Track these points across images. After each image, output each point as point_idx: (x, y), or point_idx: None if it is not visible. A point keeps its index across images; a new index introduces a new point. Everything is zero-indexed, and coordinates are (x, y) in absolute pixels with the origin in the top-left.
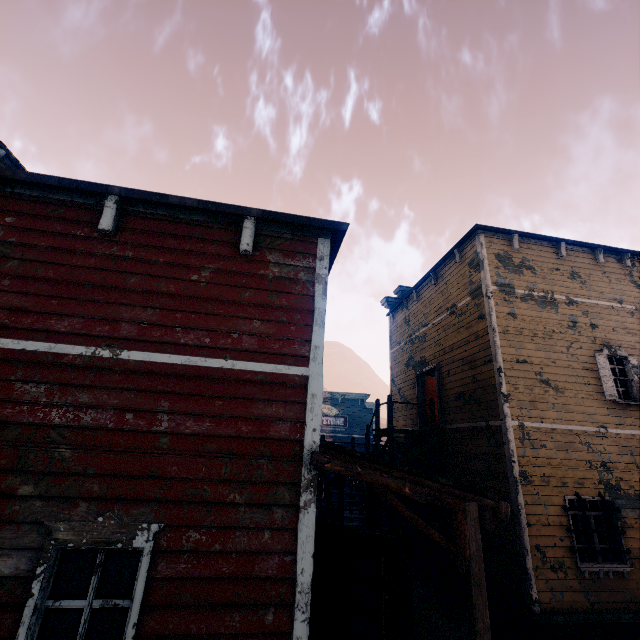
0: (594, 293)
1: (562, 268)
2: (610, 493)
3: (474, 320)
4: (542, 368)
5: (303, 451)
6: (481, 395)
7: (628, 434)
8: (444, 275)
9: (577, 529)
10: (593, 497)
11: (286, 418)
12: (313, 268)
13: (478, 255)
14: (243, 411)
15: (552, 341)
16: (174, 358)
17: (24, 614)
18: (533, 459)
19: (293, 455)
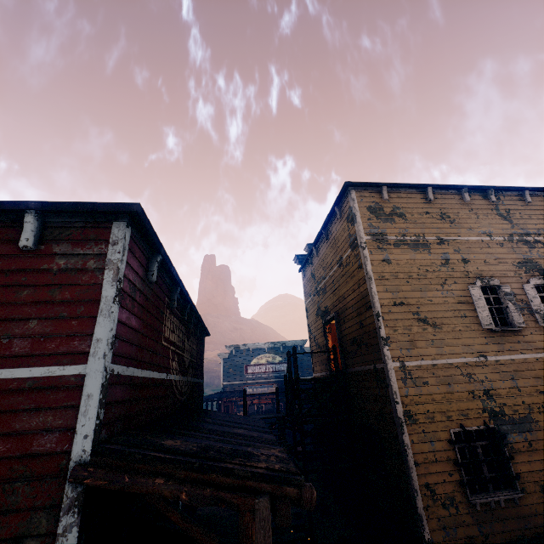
0: (463, 230)
1: (431, 211)
2: (495, 420)
3: (355, 270)
4: (419, 307)
5: (70, 464)
6: (367, 340)
7: (508, 359)
8: (332, 231)
9: (464, 462)
10: (478, 427)
11: (54, 427)
12: (105, 254)
13: (351, 210)
14: (2, 427)
15: (427, 280)
16: None
17: None
18: (416, 397)
19: (59, 470)
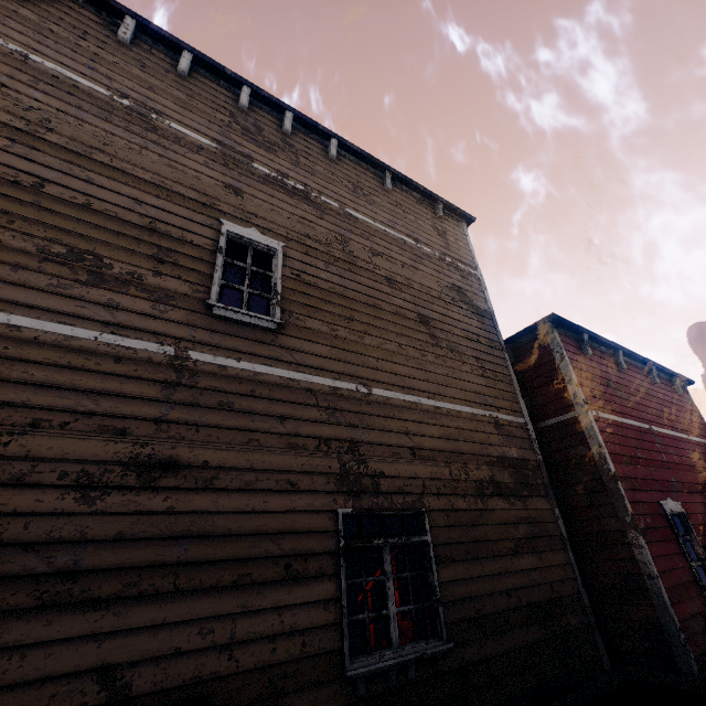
0: None
1: None
2: None
3: None
4: None
5: None
6: None
7: None
8: None
9: None
10: None
11: None
12: (691, 400)
13: None
14: None
15: None
16: (698, 439)
17: None
18: None
19: None
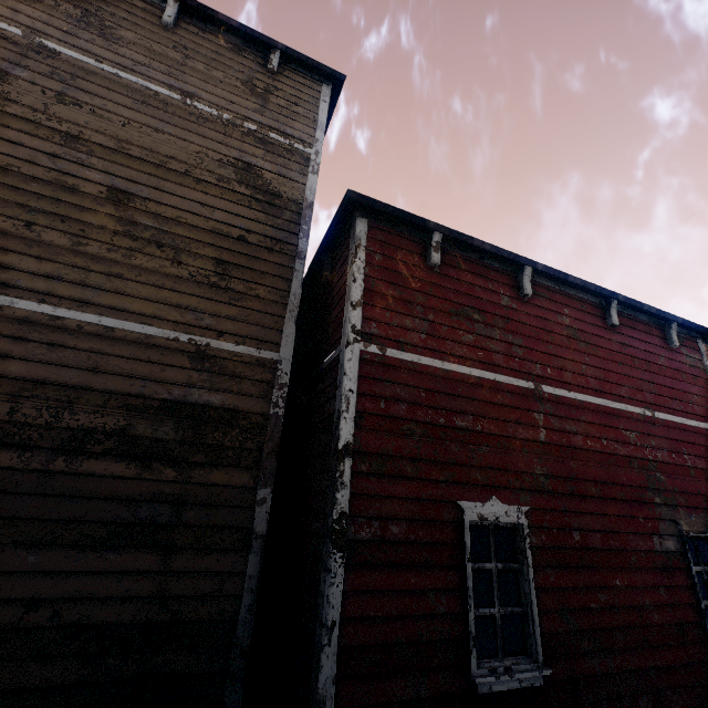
0: None
1: None
2: None
3: None
4: None
5: None
6: None
7: None
8: None
9: None
10: None
11: None
12: (701, 360)
13: None
14: None
15: None
16: (675, 418)
17: (692, 572)
18: None
19: None
